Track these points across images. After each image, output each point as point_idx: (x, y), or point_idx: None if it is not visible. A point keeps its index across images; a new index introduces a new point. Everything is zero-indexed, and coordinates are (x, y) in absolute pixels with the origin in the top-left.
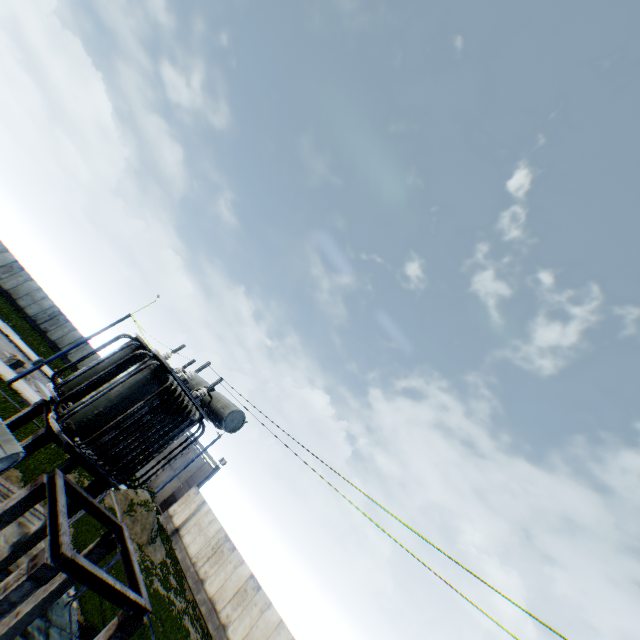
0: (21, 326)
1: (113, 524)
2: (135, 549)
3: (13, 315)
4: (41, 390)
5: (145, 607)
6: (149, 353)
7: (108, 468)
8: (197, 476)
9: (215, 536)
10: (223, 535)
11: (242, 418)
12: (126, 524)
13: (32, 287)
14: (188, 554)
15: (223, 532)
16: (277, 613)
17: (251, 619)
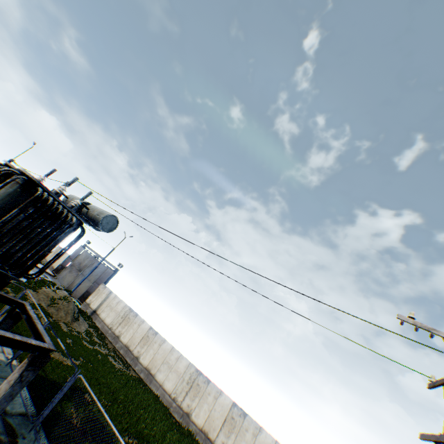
0: None
1: (15, 303)
2: (63, 326)
3: None
4: None
5: (49, 349)
6: (15, 170)
7: (0, 265)
8: (103, 277)
9: (122, 311)
10: (128, 309)
11: (116, 221)
12: (52, 313)
13: None
14: (105, 324)
15: (128, 307)
16: (170, 344)
17: (154, 351)
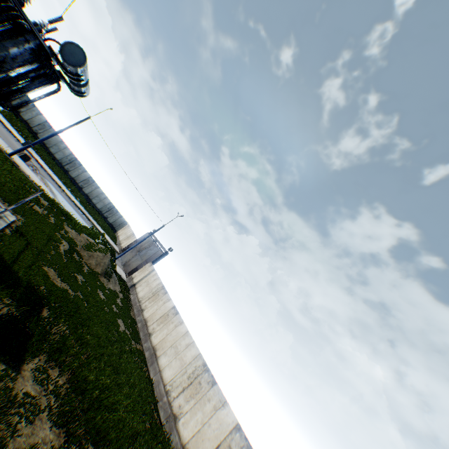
0: (47, 158)
1: None
2: (87, 270)
3: (41, 149)
4: (46, 183)
5: None
6: None
7: None
8: (152, 257)
9: (155, 287)
10: (161, 286)
11: (84, 58)
12: (83, 255)
13: (57, 140)
14: (137, 297)
15: (161, 285)
16: (185, 328)
17: (167, 331)
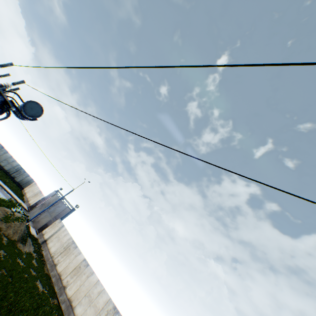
0: None
1: None
2: (6, 241)
3: None
4: None
5: None
6: None
7: None
8: (61, 214)
9: (67, 242)
10: (71, 241)
11: (41, 110)
12: (2, 227)
13: None
14: (50, 252)
15: (71, 239)
16: (96, 277)
17: (81, 282)
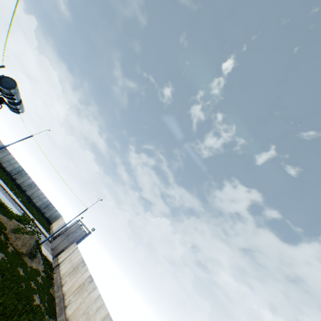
0: None
1: None
2: (11, 250)
3: None
4: None
5: None
6: None
7: None
8: (78, 238)
9: (77, 262)
10: (81, 260)
11: (15, 84)
12: (11, 237)
13: (10, 157)
14: (60, 274)
15: (81, 259)
16: (98, 292)
17: (82, 299)
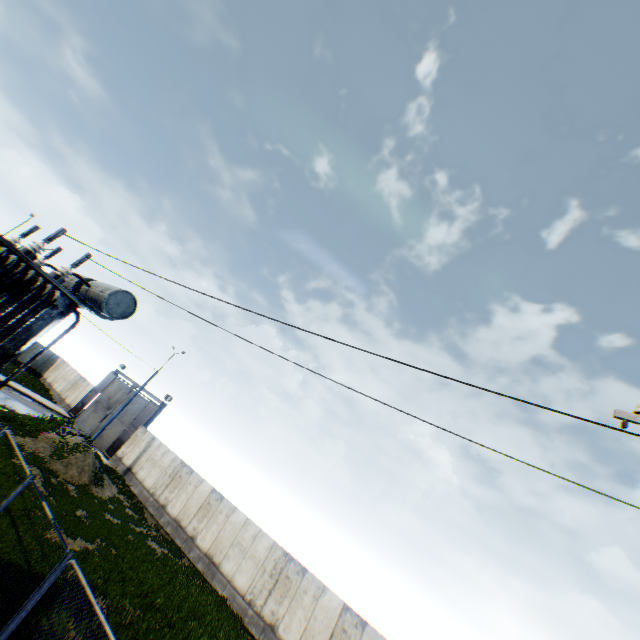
0: None
1: None
2: (74, 491)
3: None
4: None
5: None
6: None
7: None
8: (143, 417)
9: (171, 466)
10: (179, 463)
11: (133, 301)
12: (57, 470)
13: None
14: (145, 488)
15: (179, 460)
16: (243, 515)
17: (218, 526)
